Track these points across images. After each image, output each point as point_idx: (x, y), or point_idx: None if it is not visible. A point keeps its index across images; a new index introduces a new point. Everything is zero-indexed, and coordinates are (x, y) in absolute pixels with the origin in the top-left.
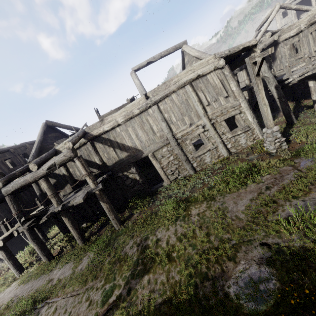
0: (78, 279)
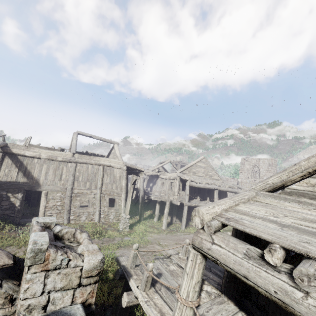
0: None
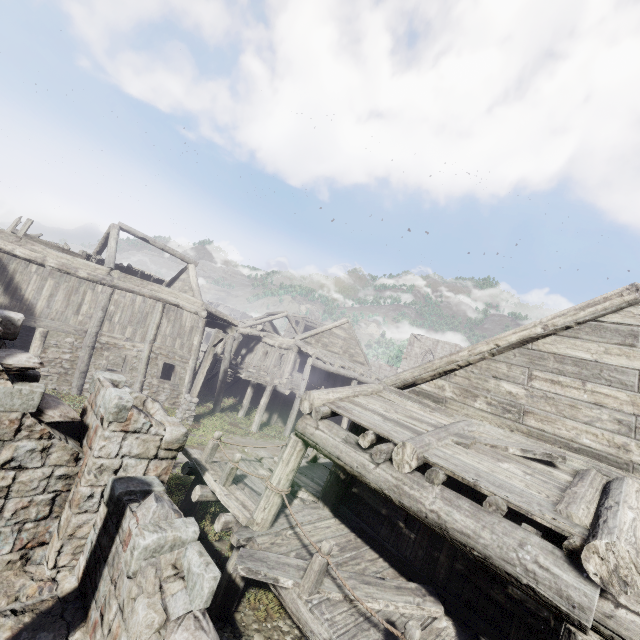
0: None
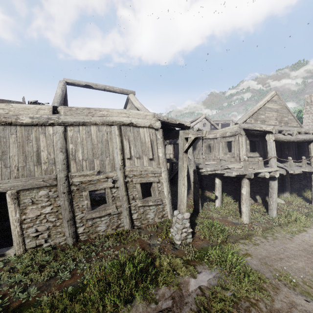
0: None
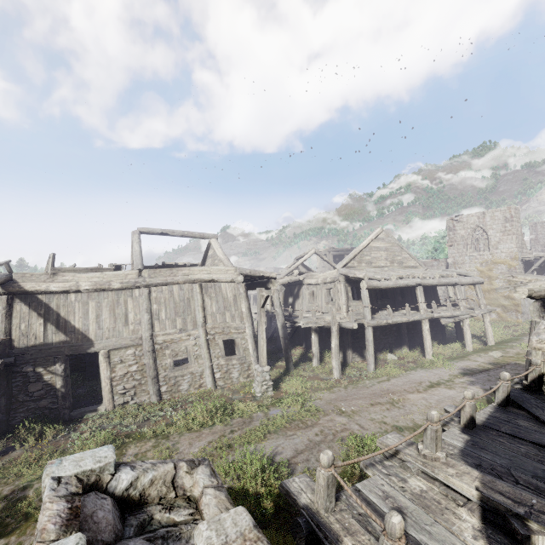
0: None
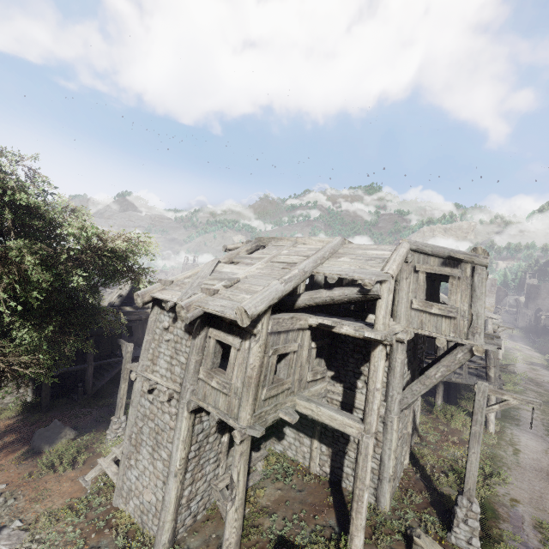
0: (545, 413)
